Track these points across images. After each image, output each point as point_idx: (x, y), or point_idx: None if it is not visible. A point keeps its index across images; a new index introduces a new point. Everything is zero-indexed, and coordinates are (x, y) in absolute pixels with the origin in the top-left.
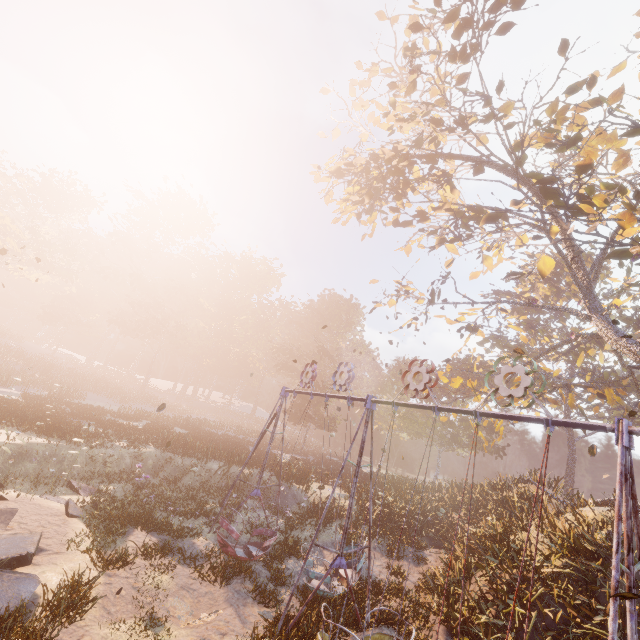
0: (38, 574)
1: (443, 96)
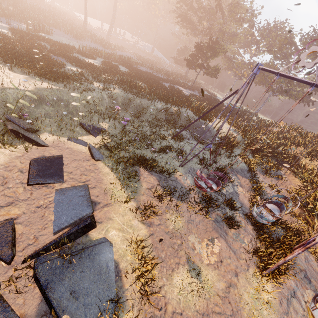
0: (105, 234)
1: None
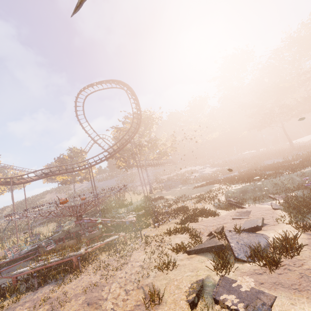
0: (266, 234)
1: None
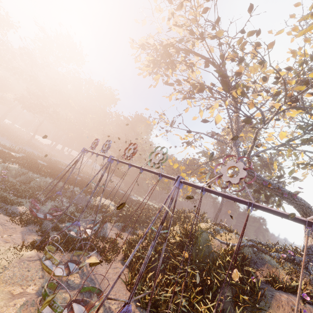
0: None
1: (195, 17)
